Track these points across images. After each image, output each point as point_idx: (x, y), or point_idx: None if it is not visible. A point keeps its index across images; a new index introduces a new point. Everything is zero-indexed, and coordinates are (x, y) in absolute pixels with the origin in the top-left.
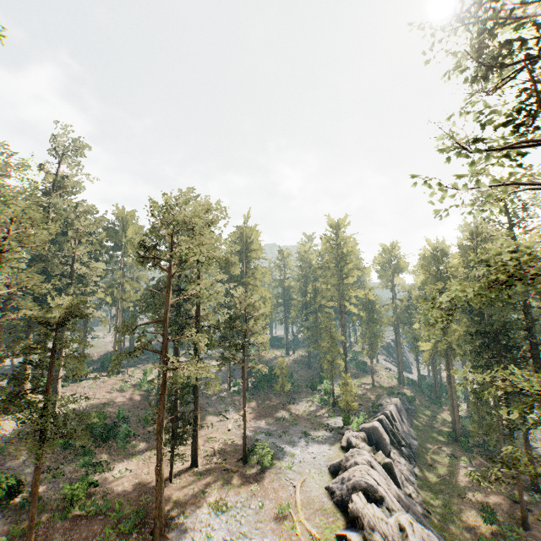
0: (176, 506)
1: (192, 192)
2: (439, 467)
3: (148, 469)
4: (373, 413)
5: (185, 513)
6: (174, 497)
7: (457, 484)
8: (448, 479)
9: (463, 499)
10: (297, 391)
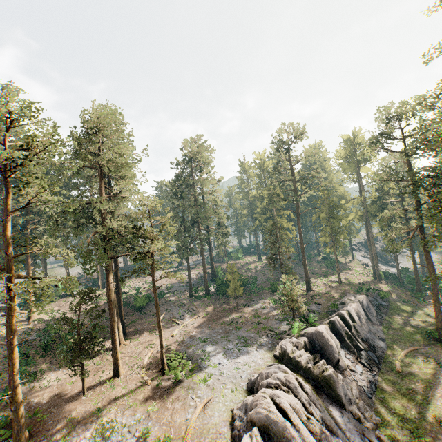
0: (67, 425)
1: (101, 107)
2: (410, 374)
3: (76, 378)
4: (330, 313)
5: (66, 437)
6: (74, 413)
7: (434, 400)
8: (421, 392)
9: (440, 423)
10: (259, 293)
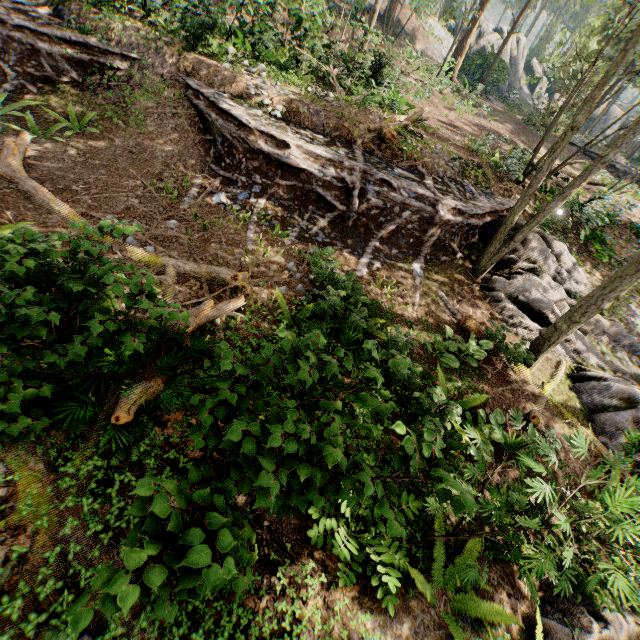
0: None
1: None
2: None
3: None
4: None
5: None
6: None
7: None
8: None
9: None
10: None
